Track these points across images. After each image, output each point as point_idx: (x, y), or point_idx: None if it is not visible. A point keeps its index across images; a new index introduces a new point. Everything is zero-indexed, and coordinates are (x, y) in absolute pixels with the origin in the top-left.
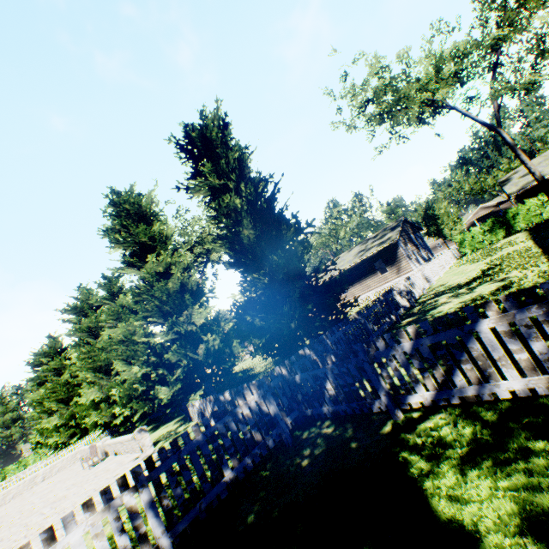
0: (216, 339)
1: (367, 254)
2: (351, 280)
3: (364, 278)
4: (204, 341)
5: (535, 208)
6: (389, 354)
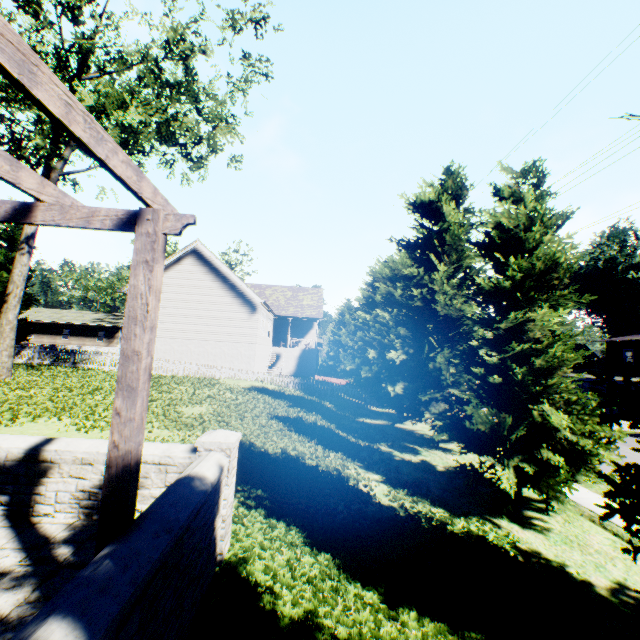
0: None
1: (98, 323)
2: (77, 333)
3: (87, 337)
4: None
5: None
6: None
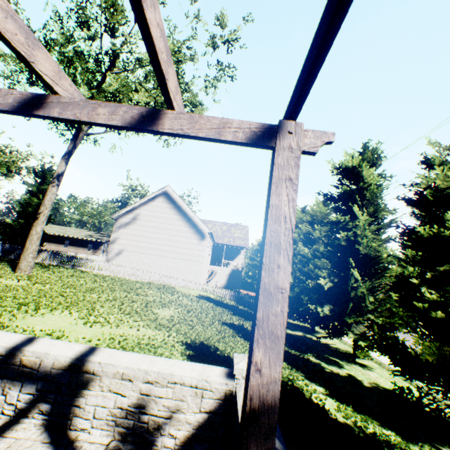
0: None
1: (89, 238)
2: (74, 244)
3: (80, 247)
4: None
5: None
6: None
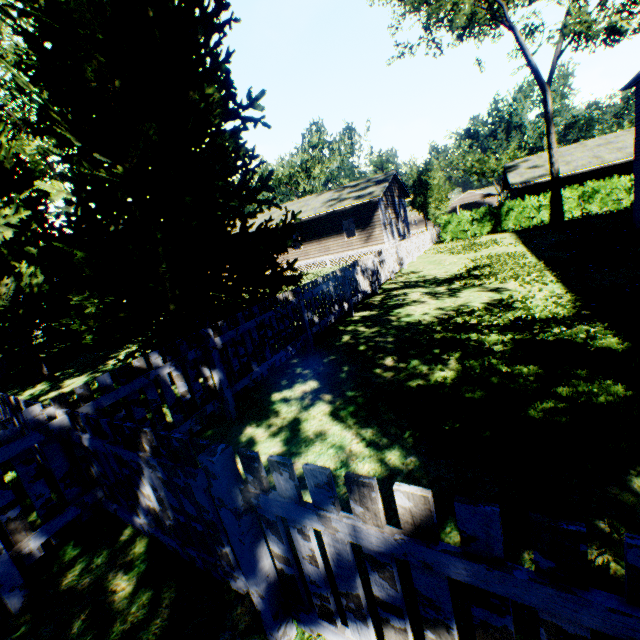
0: (37, 275)
1: (339, 206)
2: (309, 235)
3: (327, 237)
4: (13, 274)
5: (531, 209)
6: (302, 522)
